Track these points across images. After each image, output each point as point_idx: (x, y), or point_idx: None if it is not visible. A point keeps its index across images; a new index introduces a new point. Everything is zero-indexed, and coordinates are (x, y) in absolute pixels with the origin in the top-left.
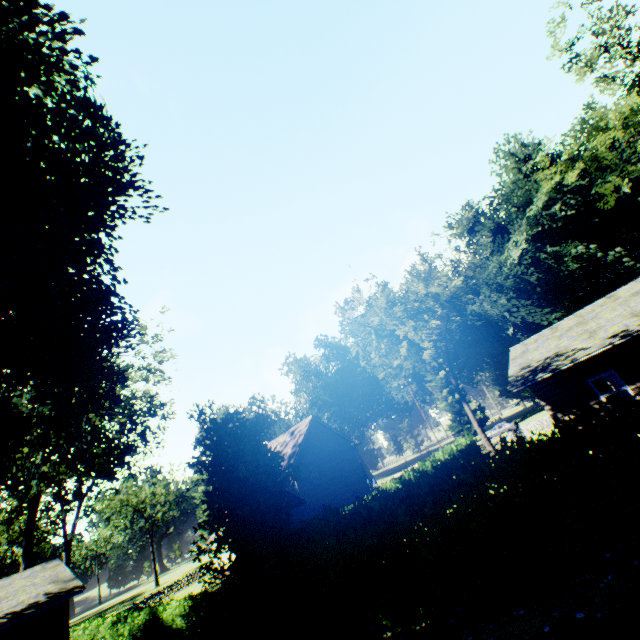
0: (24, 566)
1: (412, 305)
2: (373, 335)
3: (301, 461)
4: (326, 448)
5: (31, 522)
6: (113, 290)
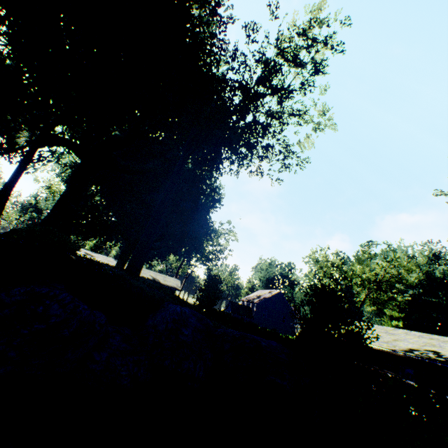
0: (175, 276)
1: (347, 272)
2: (321, 274)
3: (262, 304)
4: (278, 308)
5: (180, 266)
6: (211, 222)
